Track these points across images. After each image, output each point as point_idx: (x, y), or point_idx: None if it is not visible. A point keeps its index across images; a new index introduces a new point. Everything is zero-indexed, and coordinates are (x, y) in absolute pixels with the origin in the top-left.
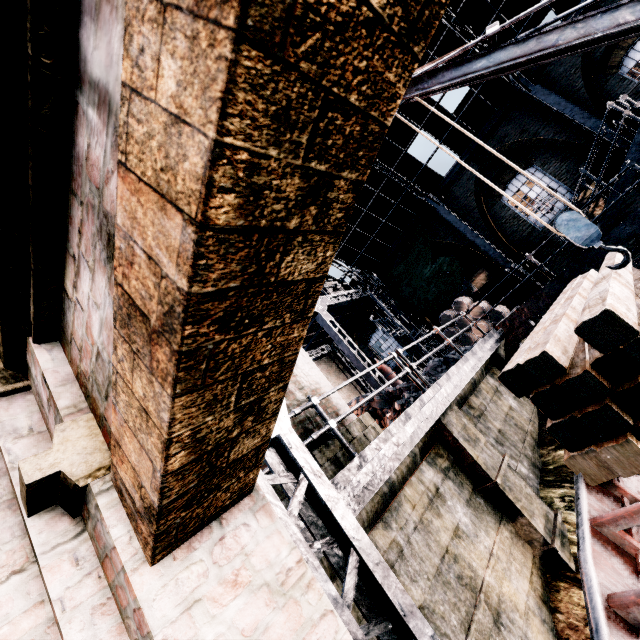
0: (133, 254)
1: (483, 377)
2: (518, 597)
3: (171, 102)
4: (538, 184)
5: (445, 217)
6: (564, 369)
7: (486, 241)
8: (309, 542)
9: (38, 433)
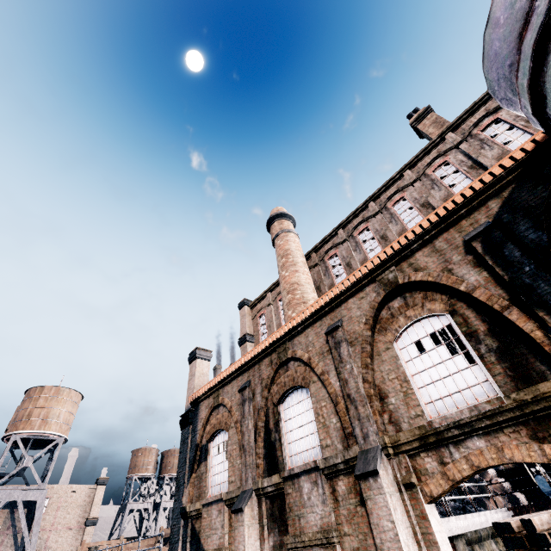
0: (450, 470)
1: (488, 538)
2: None
3: (464, 468)
4: None
5: None
6: (515, 531)
7: None
8: None
9: (397, 469)
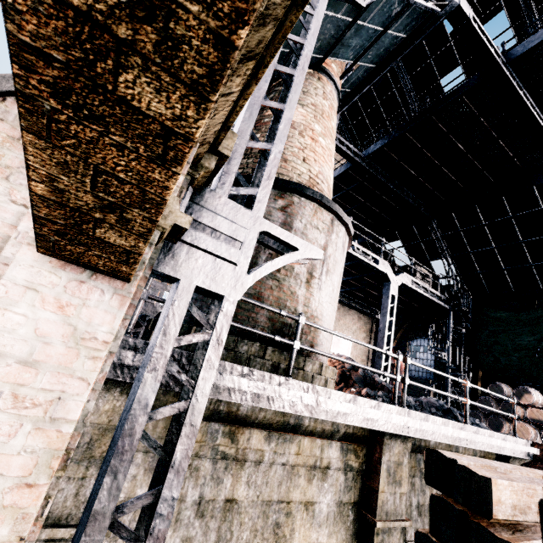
0: None
1: None
2: None
3: None
4: None
5: None
6: (490, 515)
7: None
8: (181, 370)
9: None
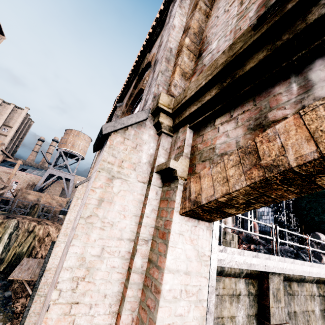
0: (274, 140)
1: (311, 282)
2: None
3: None
4: None
5: None
6: None
7: None
8: None
9: (167, 151)
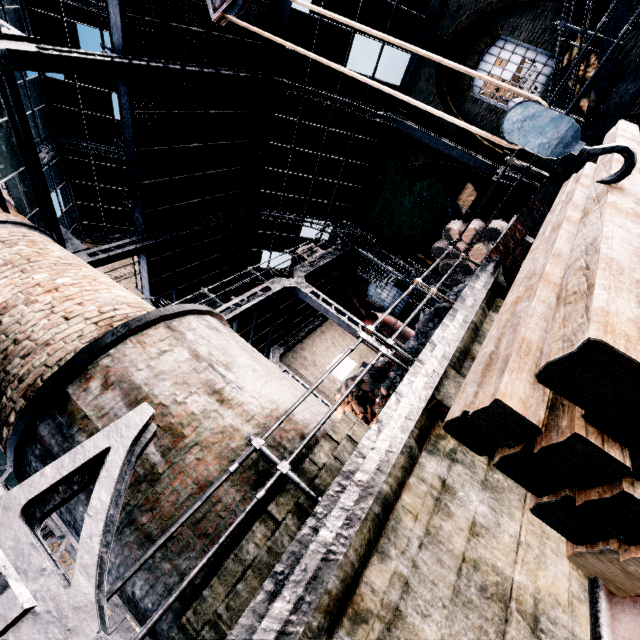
0: None
1: (486, 315)
2: (558, 586)
3: None
4: (464, 71)
5: (411, 135)
6: (537, 427)
7: (463, 150)
8: None
9: None
